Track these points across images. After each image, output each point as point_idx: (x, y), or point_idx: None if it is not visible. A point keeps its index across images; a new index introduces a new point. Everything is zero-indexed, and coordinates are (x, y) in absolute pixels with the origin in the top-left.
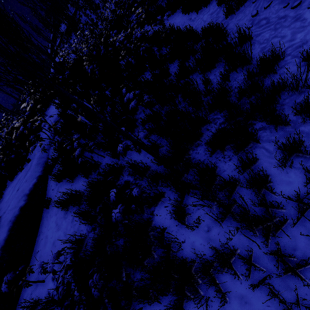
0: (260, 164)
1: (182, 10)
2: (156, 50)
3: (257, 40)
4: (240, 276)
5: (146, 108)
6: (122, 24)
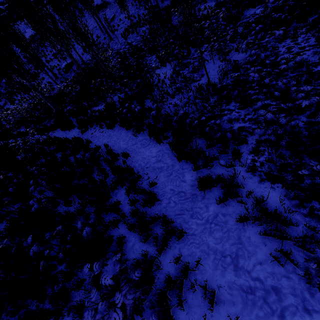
0: (95, 178)
1: (61, 129)
2: (47, 148)
3: (94, 142)
4: (89, 208)
5: (43, 176)
6: (12, 133)
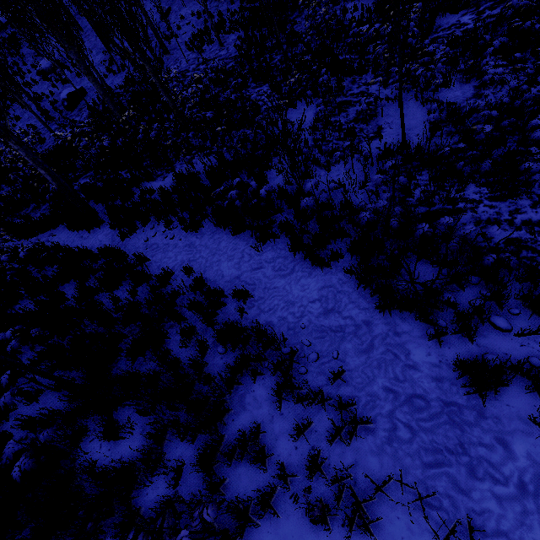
0: (174, 353)
1: (69, 227)
2: (35, 270)
3: (154, 260)
4: (175, 443)
5: (33, 345)
6: None
